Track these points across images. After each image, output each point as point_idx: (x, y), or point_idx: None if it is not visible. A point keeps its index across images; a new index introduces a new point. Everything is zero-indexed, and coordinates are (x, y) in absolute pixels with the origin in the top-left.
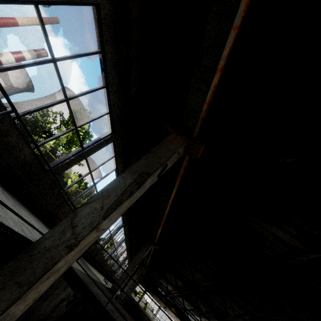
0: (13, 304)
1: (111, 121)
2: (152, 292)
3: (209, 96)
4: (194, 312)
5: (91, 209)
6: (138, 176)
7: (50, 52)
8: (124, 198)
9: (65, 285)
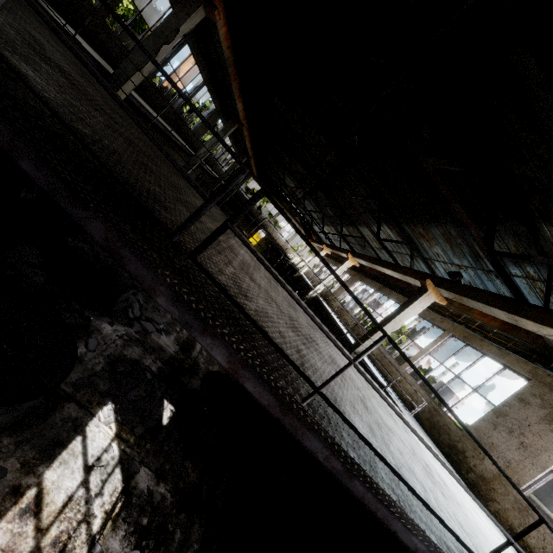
0: None
1: None
2: (272, 194)
3: None
4: (320, 221)
5: None
6: None
7: None
8: None
9: None
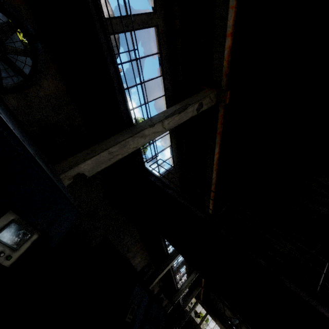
0: (131, 137)
1: (166, 102)
2: (215, 316)
3: (227, 54)
4: None
5: (159, 116)
6: (183, 106)
7: (135, 55)
8: (176, 113)
9: (134, 252)
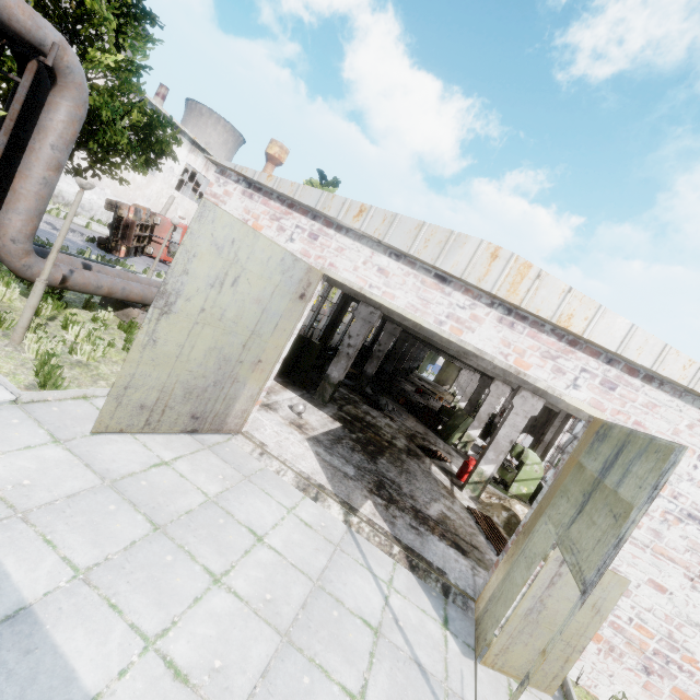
0: None
1: None
2: None
3: None
4: None
5: None
6: None
7: None
8: None
9: None
